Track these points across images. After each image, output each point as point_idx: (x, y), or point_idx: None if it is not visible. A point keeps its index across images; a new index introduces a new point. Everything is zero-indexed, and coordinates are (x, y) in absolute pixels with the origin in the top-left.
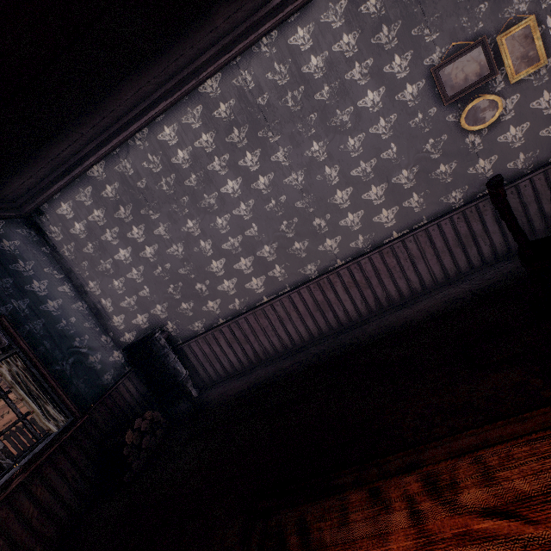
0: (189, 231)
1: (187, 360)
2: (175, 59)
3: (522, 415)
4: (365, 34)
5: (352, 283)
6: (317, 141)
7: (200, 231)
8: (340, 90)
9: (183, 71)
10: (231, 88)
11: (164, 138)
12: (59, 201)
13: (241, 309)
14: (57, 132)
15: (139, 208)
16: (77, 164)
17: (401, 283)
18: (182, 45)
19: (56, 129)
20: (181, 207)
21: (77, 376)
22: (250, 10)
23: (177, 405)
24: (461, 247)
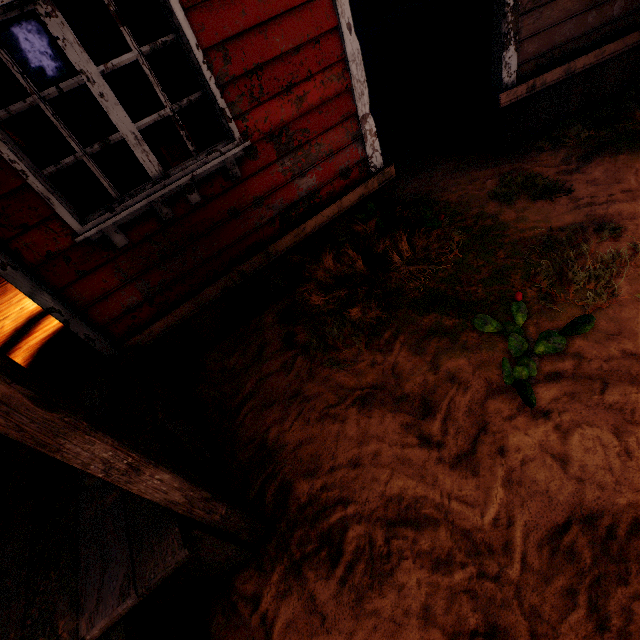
0: None
1: None
2: None
3: None
4: None
5: None
6: None
7: None
8: None
9: None
10: None
11: None
12: None
13: None
14: None
15: None
16: None
17: None
18: None
19: None
20: None
21: None
22: None
23: None
24: None
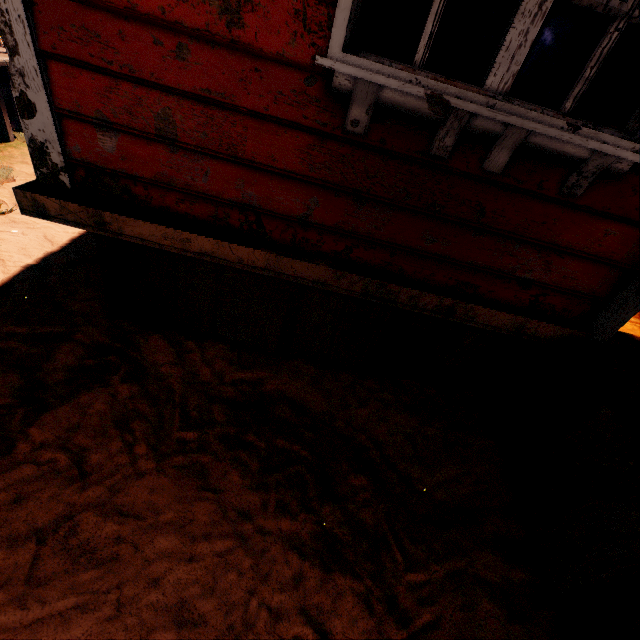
0: None
1: None
2: None
3: None
4: None
5: None
6: None
7: None
8: None
9: None
10: None
11: None
12: None
13: None
14: None
15: None
16: None
17: None
18: None
19: None
20: None
21: None
22: None
23: None
24: None
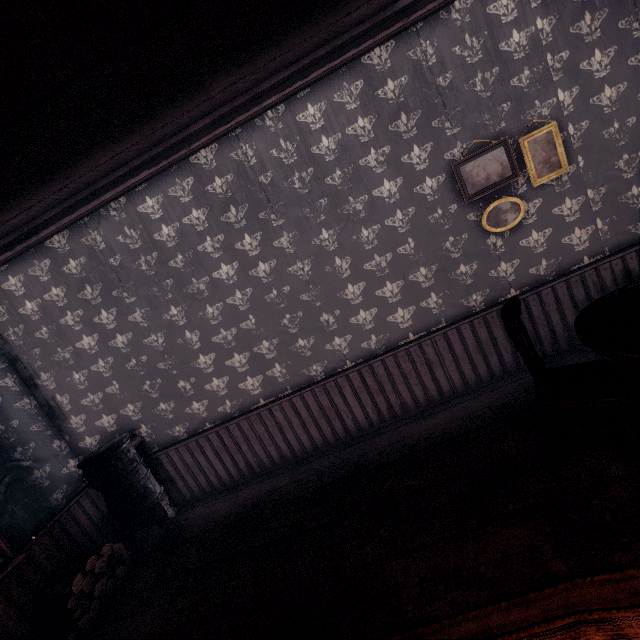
0: (173, 319)
1: (163, 471)
2: (160, 127)
3: (527, 596)
4: (382, 120)
5: (363, 388)
6: (327, 229)
7: (185, 320)
8: (354, 176)
9: (172, 138)
10: (229, 161)
11: (145, 210)
12: (6, 274)
13: (233, 412)
14: (3, 201)
15: (110, 289)
16: (33, 232)
17: (417, 390)
18: (170, 114)
19: (2, 198)
20: (163, 291)
21: (13, 500)
22: (252, 82)
23: (149, 527)
24: (481, 354)
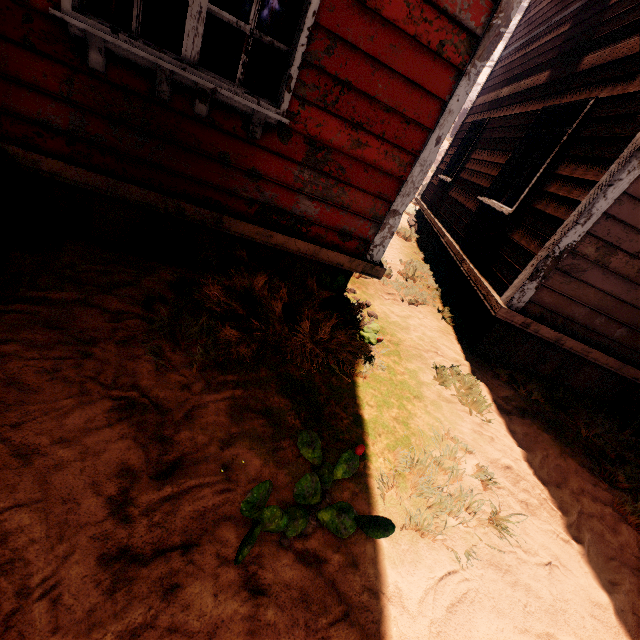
0: None
1: None
2: None
3: None
4: None
5: None
6: None
7: None
8: None
9: None
10: None
11: None
12: None
13: None
14: None
15: None
16: None
17: None
18: None
19: None
20: None
21: None
22: None
23: None
24: None
